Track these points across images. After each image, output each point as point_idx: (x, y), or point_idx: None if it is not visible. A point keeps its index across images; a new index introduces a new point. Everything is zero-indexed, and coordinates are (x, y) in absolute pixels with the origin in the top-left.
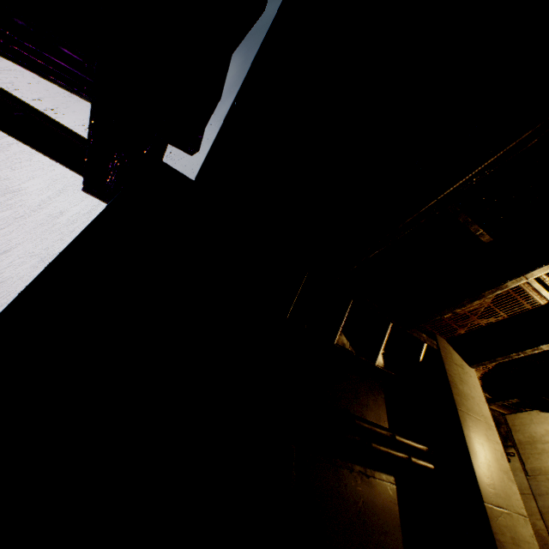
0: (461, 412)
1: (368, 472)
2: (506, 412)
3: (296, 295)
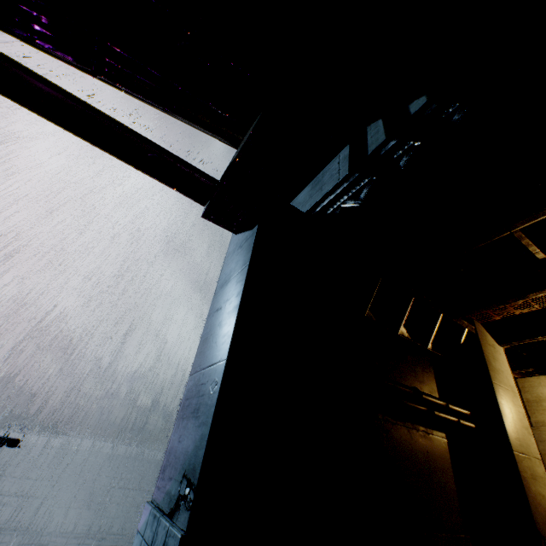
0: (495, 384)
1: (428, 431)
2: (518, 376)
3: (372, 297)
